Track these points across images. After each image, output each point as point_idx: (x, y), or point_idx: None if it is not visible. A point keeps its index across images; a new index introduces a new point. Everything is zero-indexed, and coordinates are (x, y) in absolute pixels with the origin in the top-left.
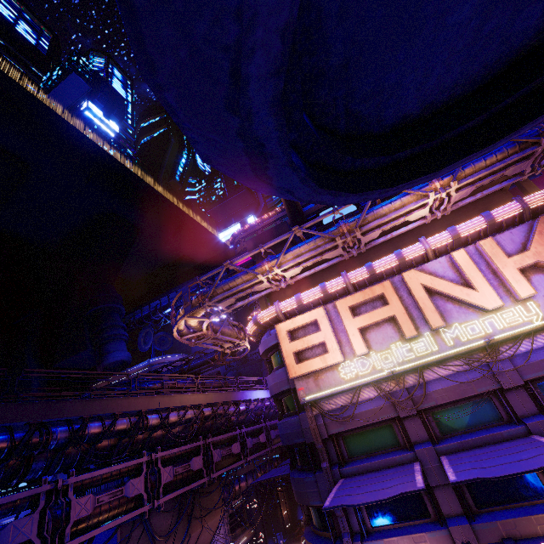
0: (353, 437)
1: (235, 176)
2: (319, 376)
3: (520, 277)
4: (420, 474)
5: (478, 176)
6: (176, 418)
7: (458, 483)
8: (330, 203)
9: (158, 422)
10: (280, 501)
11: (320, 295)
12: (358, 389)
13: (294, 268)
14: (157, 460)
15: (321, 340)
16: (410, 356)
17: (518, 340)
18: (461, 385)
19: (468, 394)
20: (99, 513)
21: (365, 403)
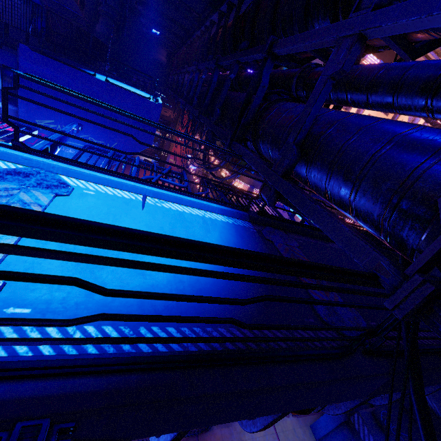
0: None
1: None
2: None
3: None
4: None
5: None
6: None
7: None
8: None
9: None
10: None
11: None
12: None
13: None
14: None
15: None
16: None
17: None
18: None
19: None
20: None
21: None
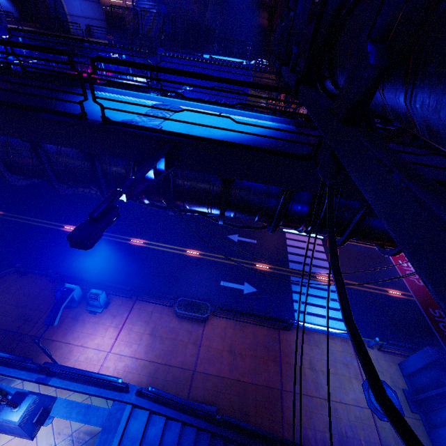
0: None
1: None
2: None
3: None
4: None
5: None
6: None
7: None
8: None
9: None
10: None
11: None
12: None
13: None
14: None
15: None
16: None
17: None
18: None
19: None
20: None
21: None
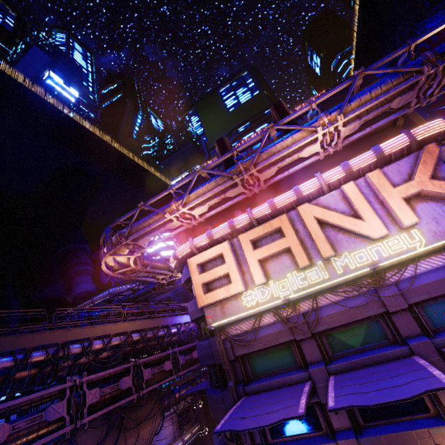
0: (257, 358)
1: None
2: (225, 304)
3: (404, 206)
4: (305, 397)
5: (363, 108)
6: (102, 345)
7: (335, 410)
8: None
9: (81, 350)
10: None
11: (228, 230)
12: (260, 315)
13: (200, 206)
14: (83, 384)
15: (226, 272)
16: (304, 284)
17: (402, 266)
18: (351, 309)
19: (357, 318)
20: (16, 439)
21: (266, 327)
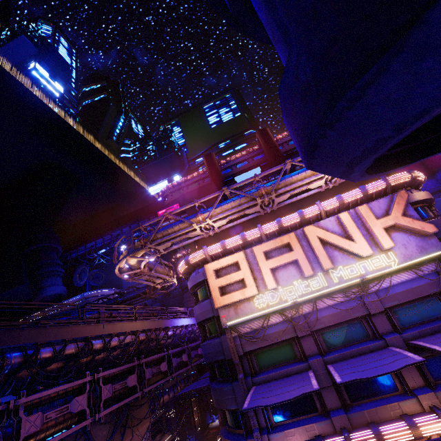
0: (262, 353)
1: (317, 159)
2: (238, 305)
3: (384, 234)
4: (314, 379)
5: None
6: (116, 343)
7: (343, 383)
8: (354, 180)
9: (101, 346)
10: (193, 409)
11: (240, 242)
12: (267, 316)
13: (222, 219)
14: (99, 379)
15: (241, 277)
16: (307, 290)
17: (381, 279)
18: (342, 312)
19: (347, 318)
20: (46, 429)
21: (272, 326)
